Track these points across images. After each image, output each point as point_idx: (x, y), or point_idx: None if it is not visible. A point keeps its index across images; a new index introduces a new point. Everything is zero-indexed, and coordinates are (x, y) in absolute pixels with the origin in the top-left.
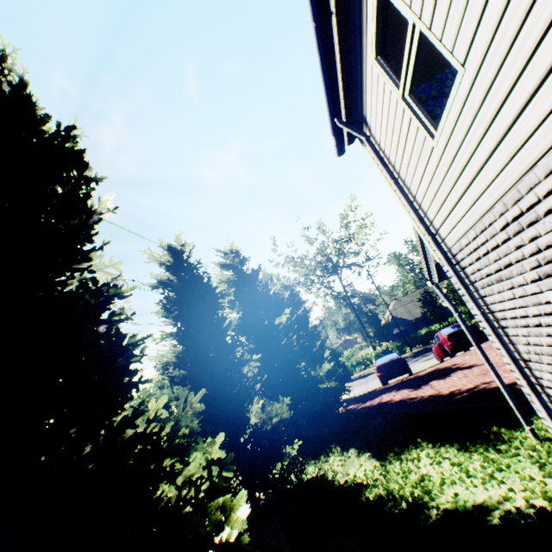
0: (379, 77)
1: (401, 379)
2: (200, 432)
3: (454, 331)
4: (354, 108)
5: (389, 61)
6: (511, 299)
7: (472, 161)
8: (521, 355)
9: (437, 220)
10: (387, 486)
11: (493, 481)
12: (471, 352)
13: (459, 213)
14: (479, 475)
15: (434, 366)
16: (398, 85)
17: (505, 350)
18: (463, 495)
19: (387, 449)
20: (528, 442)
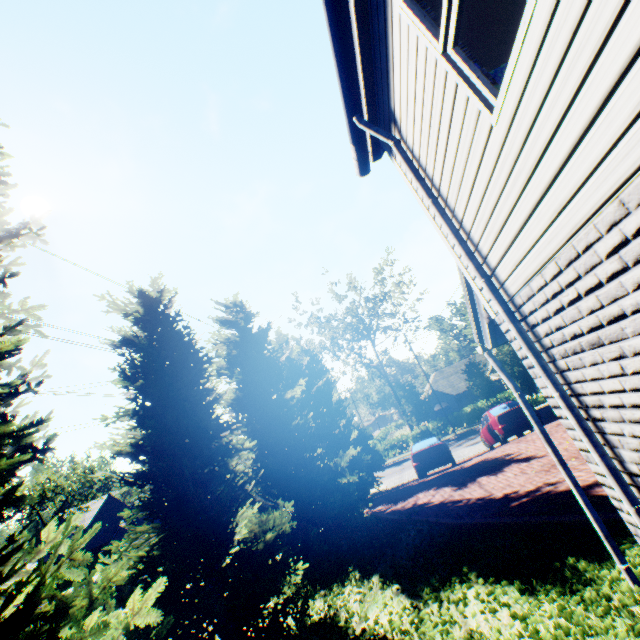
0: (409, 31)
1: (442, 471)
2: (156, 558)
3: (506, 411)
4: (379, 102)
5: (425, 7)
6: (616, 376)
7: (561, 132)
8: (625, 466)
9: (494, 253)
10: None
11: None
12: (527, 438)
13: (531, 236)
14: None
15: (482, 456)
16: (438, 35)
17: (600, 456)
18: None
19: (422, 581)
20: (623, 587)
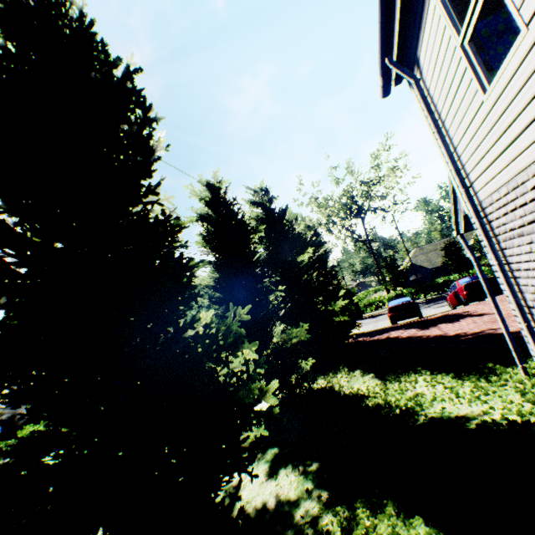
0: (440, 18)
1: (410, 321)
2: None
3: (473, 282)
4: (407, 46)
5: (454, 1)
6: (527, 253)
7: (517, 121)
8: (526, 303)
9: (474, 173)
10: (385, 398)
11: (478, 402)
12: (485, 302)
13: (496, 169)
14: (466, 397)
15: (445, 312)
16: (459, 31)
17: (513, 297)
18: (449, 409)
19: (389, 373)
20: (517, 376)
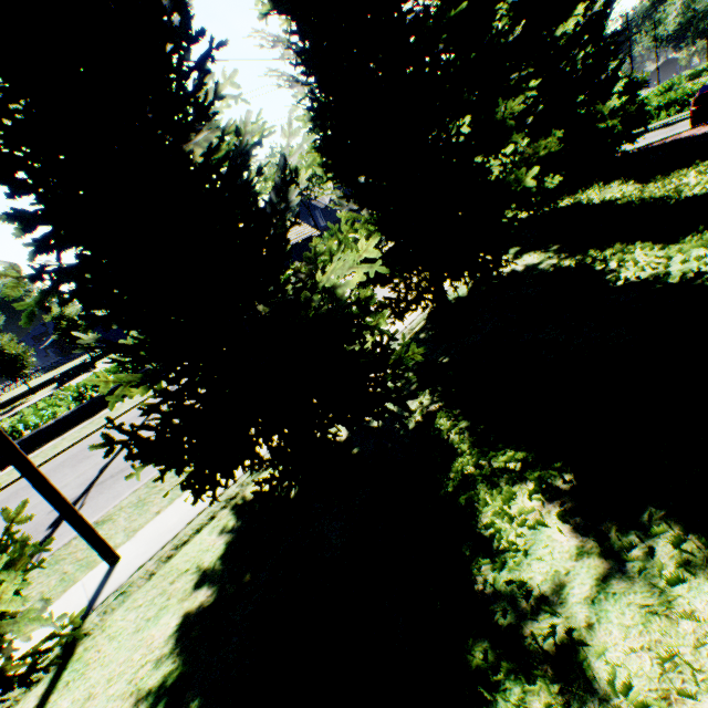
0: None
1: None
2: None
3: None
4: None
5: None
6: None
7: None
8: None
9: None
10: (640, 196)
11: None
12: None
13: None
14: None
15: None
16: None
17: None
18: None
19: (655, 176)
20: None
